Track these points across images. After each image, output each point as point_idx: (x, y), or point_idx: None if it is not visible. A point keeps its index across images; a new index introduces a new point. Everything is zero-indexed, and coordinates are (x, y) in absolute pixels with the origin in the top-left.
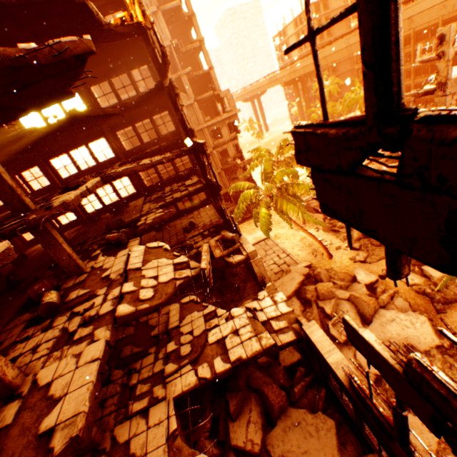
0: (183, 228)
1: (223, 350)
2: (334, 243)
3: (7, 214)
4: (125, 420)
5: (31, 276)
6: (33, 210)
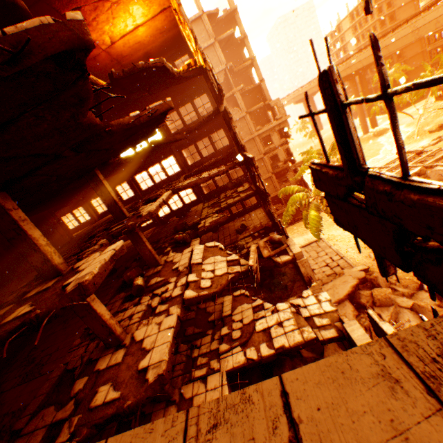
0: (235, 229)
1: (268, 338)
2: None
3: (107, 219)
4: (189, 382)
5: (122, 266)
6: (128, 217)
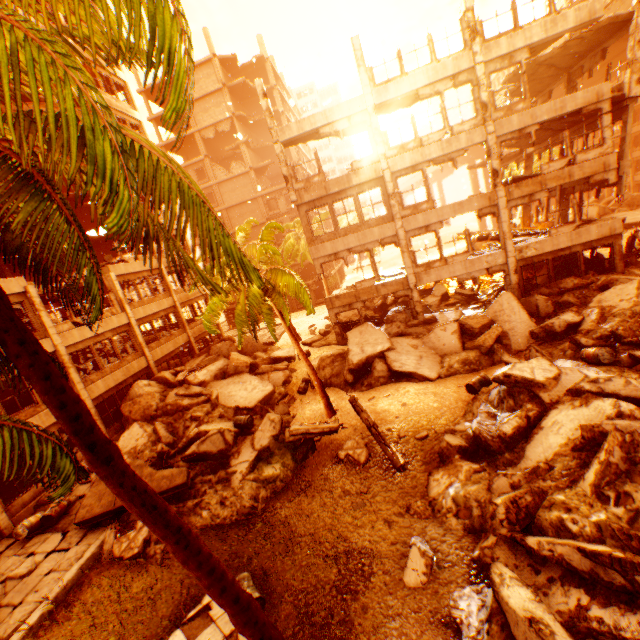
0: None
1: None
2: (317, 330)
3: None
4: None
5: None
6: None
